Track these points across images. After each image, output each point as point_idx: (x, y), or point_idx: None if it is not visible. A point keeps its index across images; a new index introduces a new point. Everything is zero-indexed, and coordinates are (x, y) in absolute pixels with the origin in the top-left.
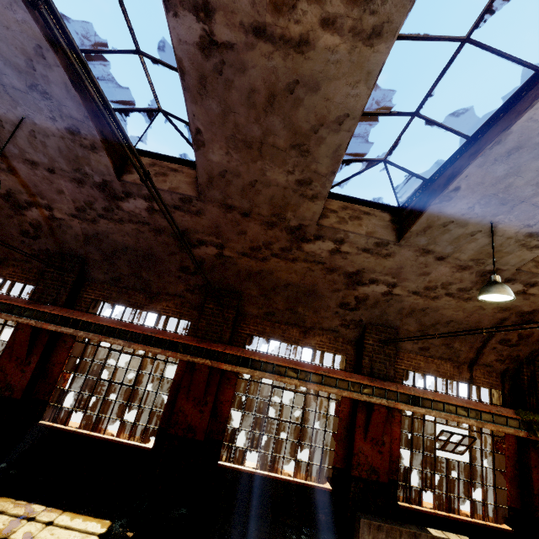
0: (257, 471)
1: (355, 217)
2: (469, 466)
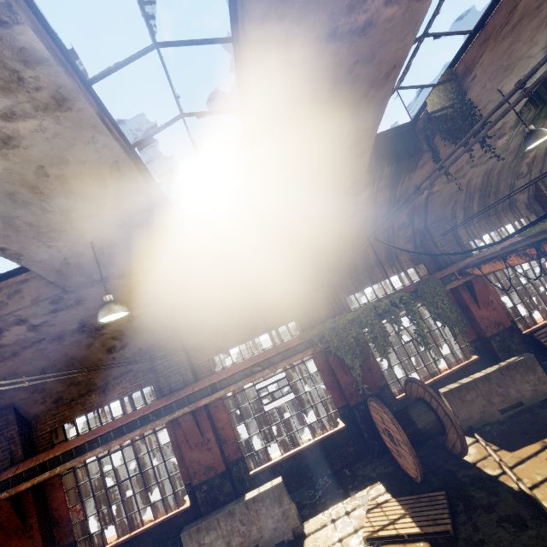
0: (118, 541)
1: (14, 293)
2: (296, 400)
